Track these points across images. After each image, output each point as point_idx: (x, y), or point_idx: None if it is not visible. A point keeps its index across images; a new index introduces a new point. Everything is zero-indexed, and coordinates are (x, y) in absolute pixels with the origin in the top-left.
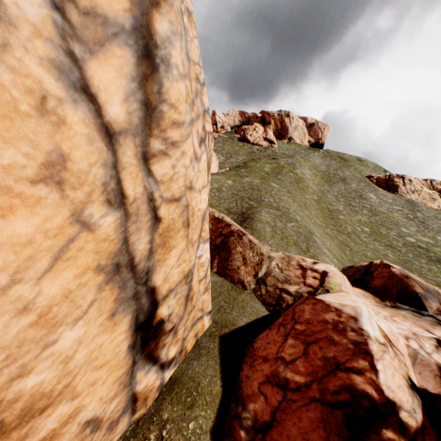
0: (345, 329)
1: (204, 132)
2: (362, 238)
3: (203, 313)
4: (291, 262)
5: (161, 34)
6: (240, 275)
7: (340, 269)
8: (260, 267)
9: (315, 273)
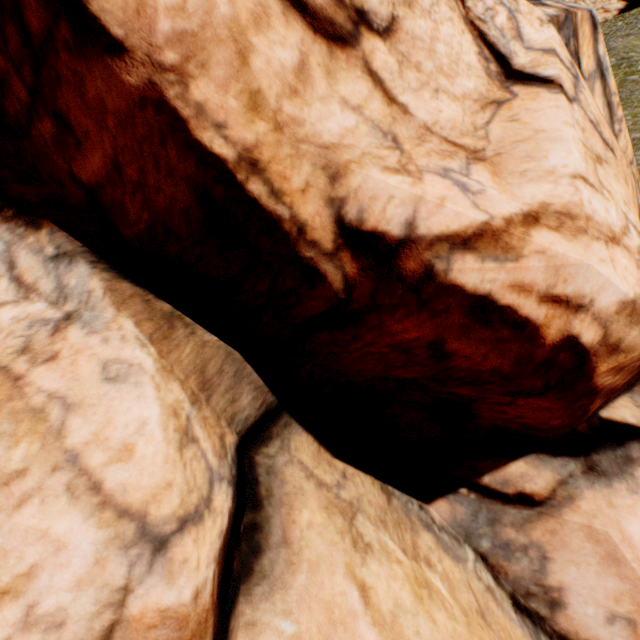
0: None
1: None
2: None
3: None
4: None
5: (601, 55)
6: None
7: None
8: None
9: None
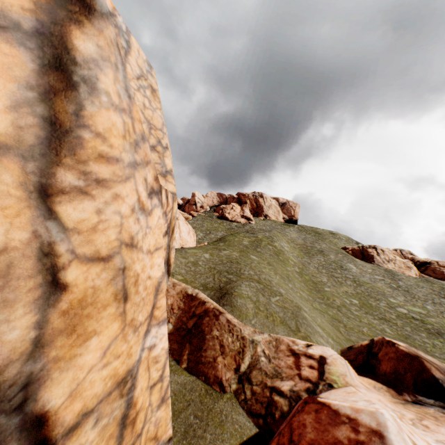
0: None
1: (158, 184)
2: (353, 311)
3: (158, 444)
4: (280, 346)
5: (84, 53)
6: (216, 370)
7: (339, 351)
8: (242, 356)
9: (311, 359)
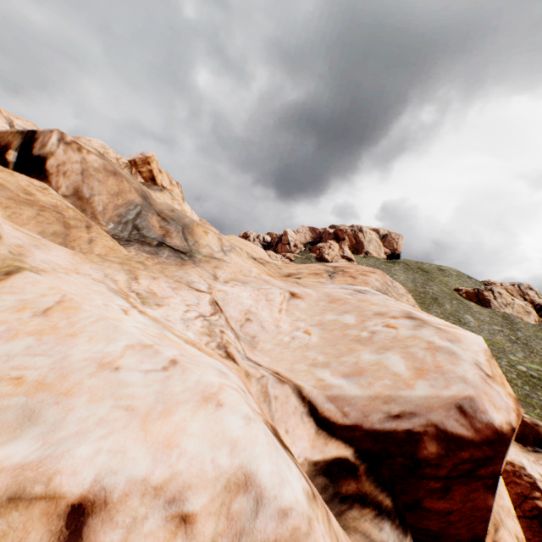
0: (520, 474)
1: None
2: None
3: None
4: None
5: None
6: None
7: None
8: None
9: None
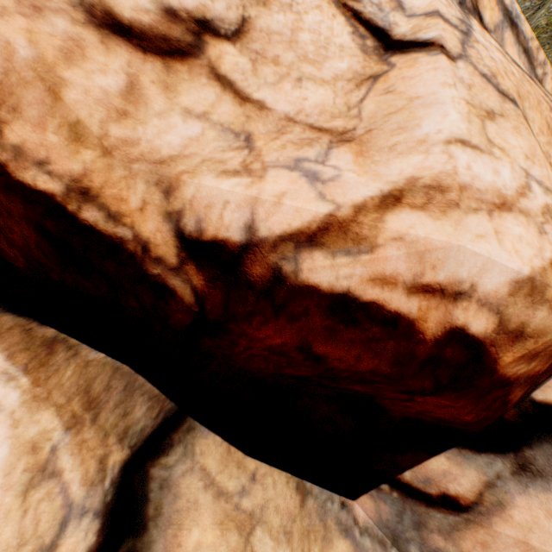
0: None
1: None
2: None
3: None
4: None
5: (508, 4)
6: None
7: None
8: None
9: None
